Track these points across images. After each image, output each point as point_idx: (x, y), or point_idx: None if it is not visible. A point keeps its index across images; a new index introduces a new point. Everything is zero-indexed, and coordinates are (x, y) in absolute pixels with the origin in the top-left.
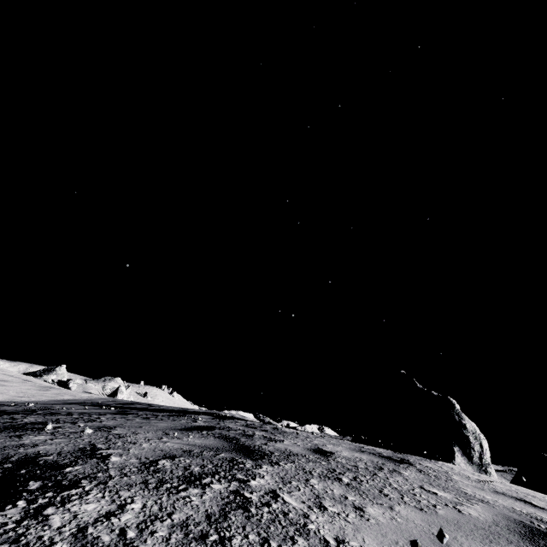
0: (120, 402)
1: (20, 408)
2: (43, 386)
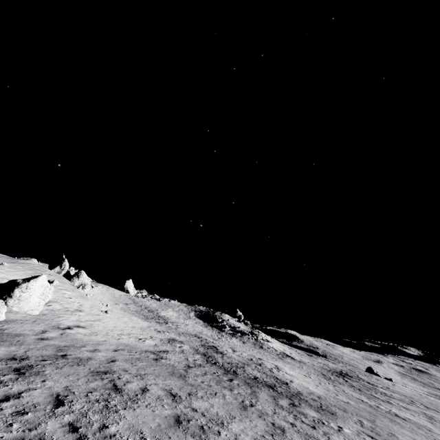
0: None
1: None
2: None
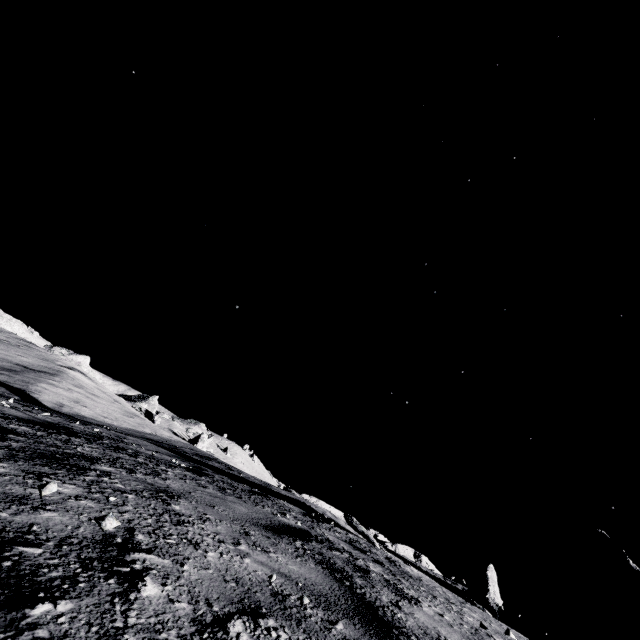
0: (198, 453)
1: (91, 429)
2: (129, 412)
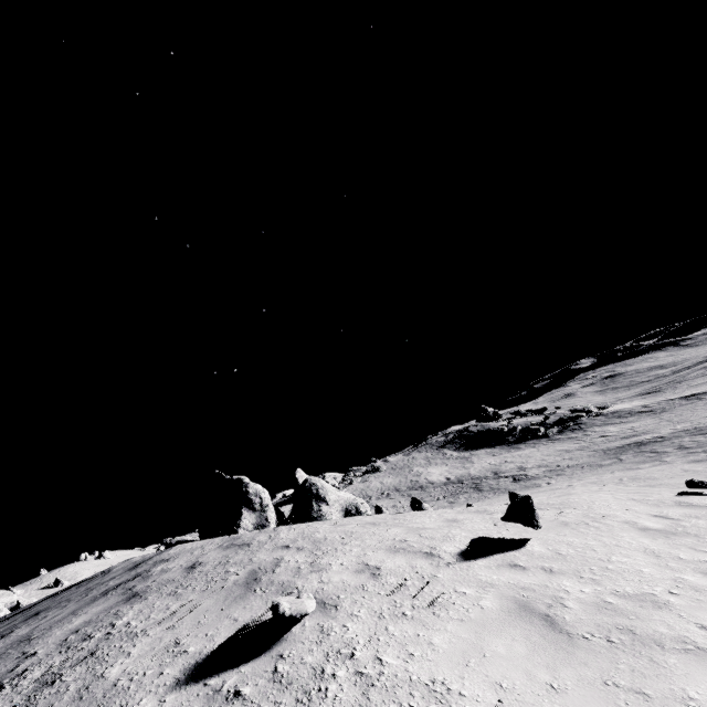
0: None
1: None
2: None
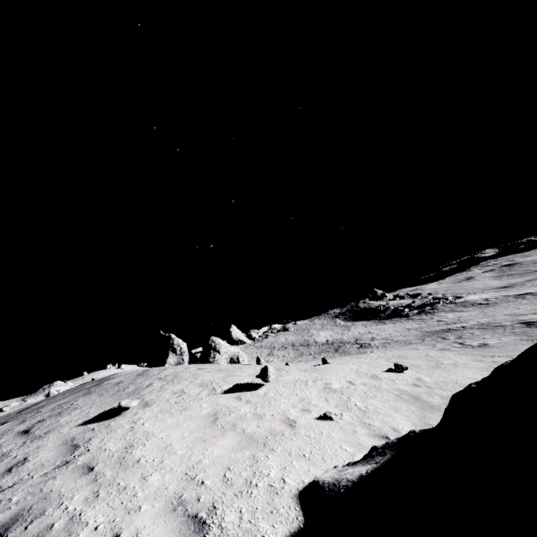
0: None
1: None
2: None
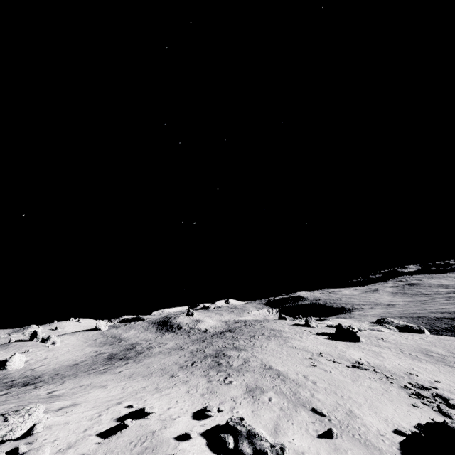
0: None
1: None
2: None
